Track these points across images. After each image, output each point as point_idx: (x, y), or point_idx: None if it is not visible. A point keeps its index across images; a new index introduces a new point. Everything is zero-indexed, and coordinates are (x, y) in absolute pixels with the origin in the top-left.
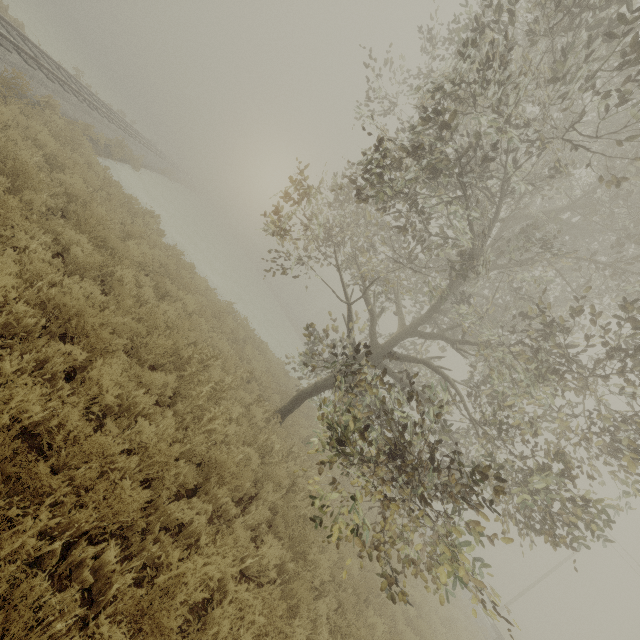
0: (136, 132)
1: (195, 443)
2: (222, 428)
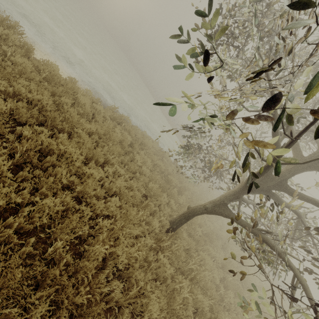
0: None
1: None
2: None
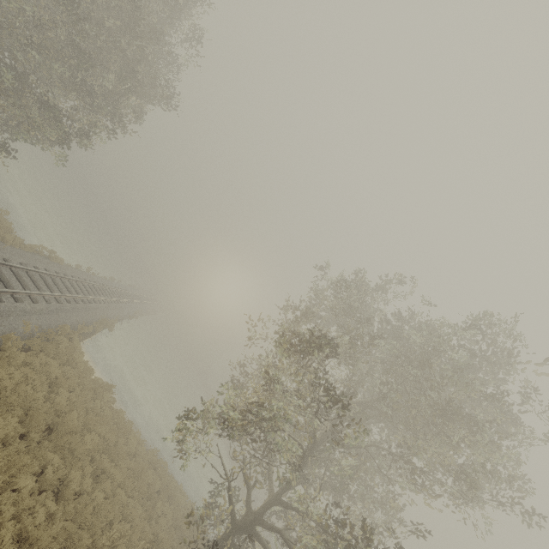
0: (119, 291)
1: None
2: None
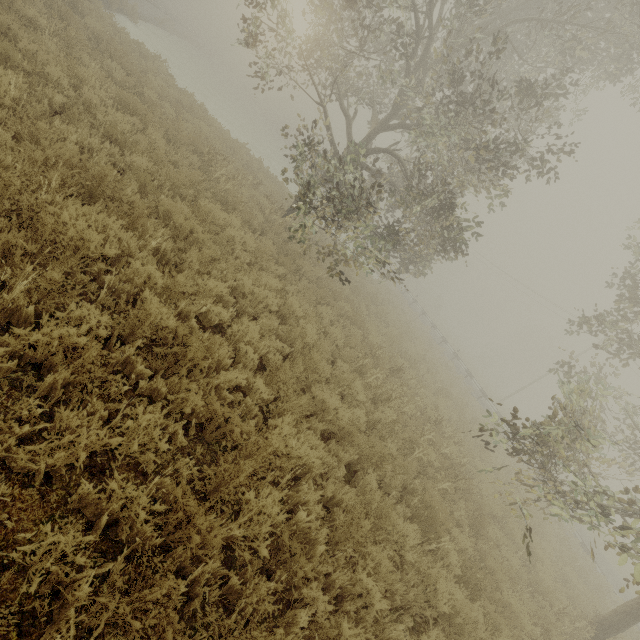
0: None
1: (217, 190)
2: (234, 190)
